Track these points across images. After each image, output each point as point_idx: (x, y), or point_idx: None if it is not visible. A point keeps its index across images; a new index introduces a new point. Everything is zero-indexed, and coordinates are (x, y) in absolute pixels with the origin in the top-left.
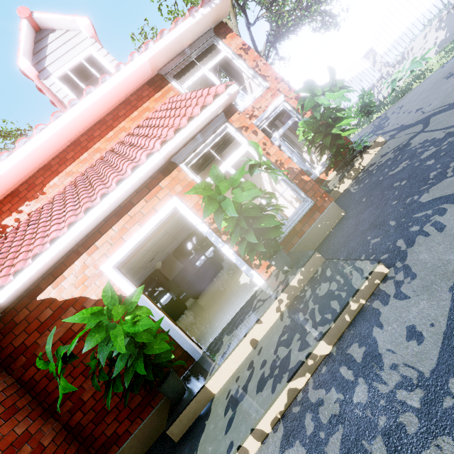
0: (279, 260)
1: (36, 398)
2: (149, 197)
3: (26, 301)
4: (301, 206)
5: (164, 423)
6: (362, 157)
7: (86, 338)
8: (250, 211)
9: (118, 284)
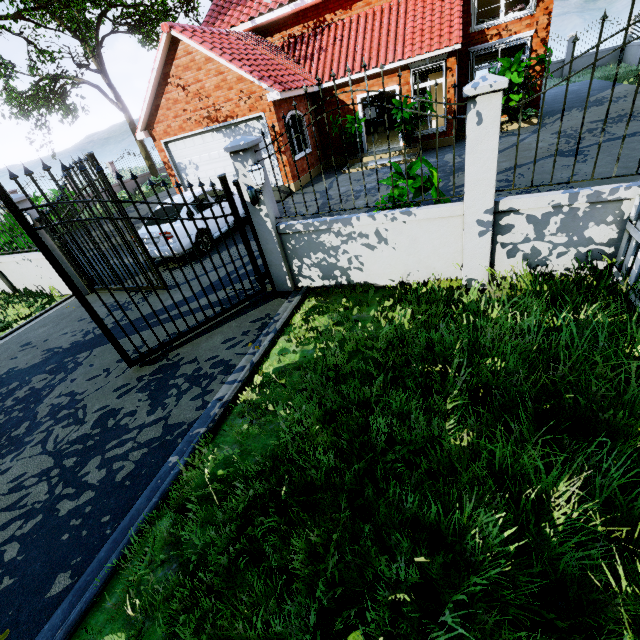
0: (407, 142)
1: (318, 126)
2: (389, 77)
3: (330, 90)
4: (441, 128)
5: (344, 163)
6: (512, 123)
7: (348, 124)
8: (407, 119)
9: (358, 107)
